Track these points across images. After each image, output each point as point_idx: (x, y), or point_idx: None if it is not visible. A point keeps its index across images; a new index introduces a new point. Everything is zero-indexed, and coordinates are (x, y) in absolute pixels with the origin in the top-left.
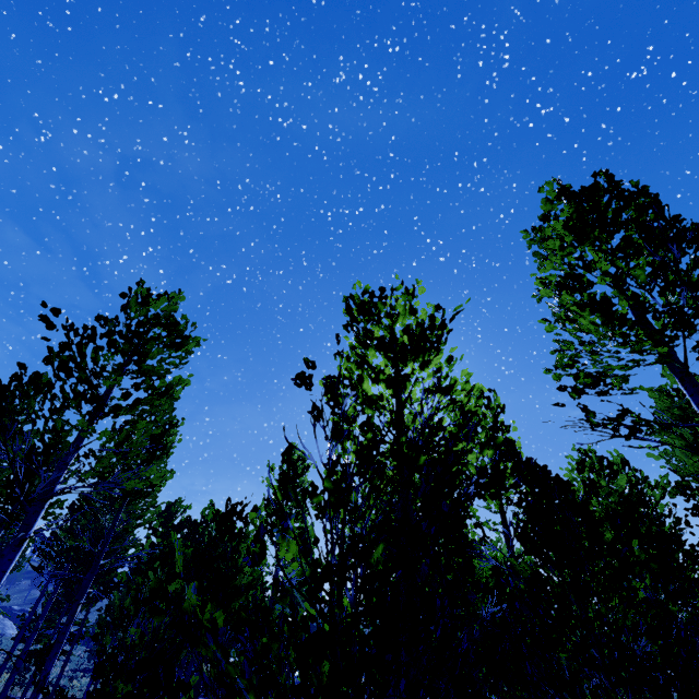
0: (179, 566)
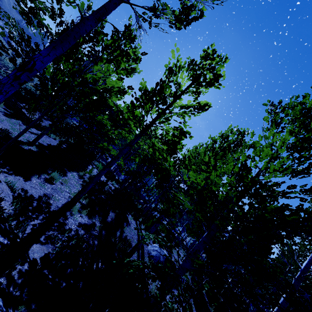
0: None
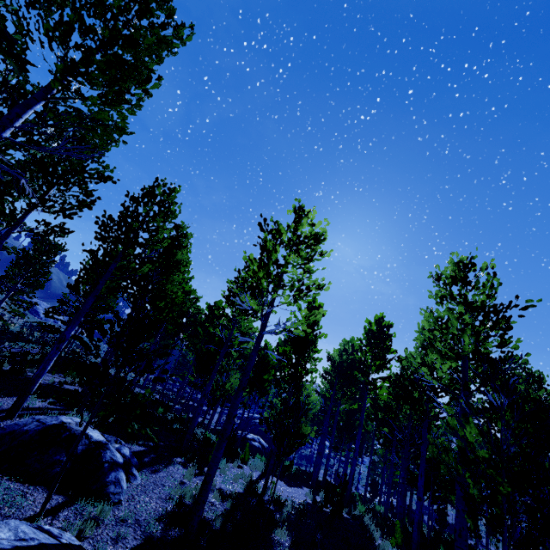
0: (471, 439)
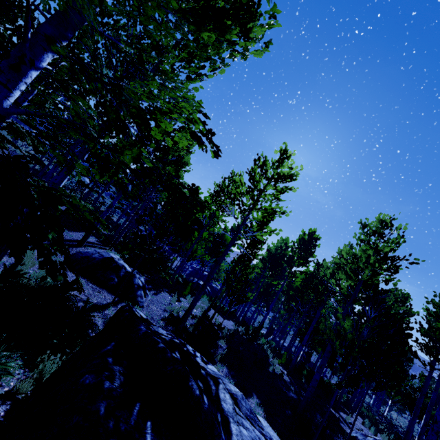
0: (346, 328)
